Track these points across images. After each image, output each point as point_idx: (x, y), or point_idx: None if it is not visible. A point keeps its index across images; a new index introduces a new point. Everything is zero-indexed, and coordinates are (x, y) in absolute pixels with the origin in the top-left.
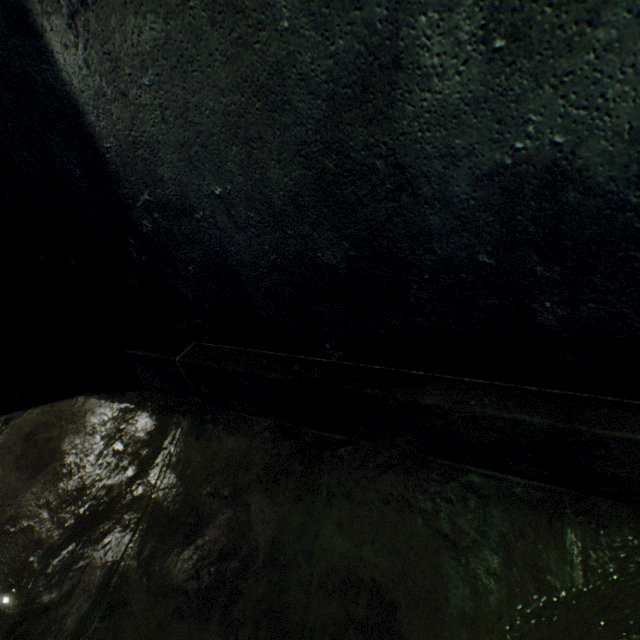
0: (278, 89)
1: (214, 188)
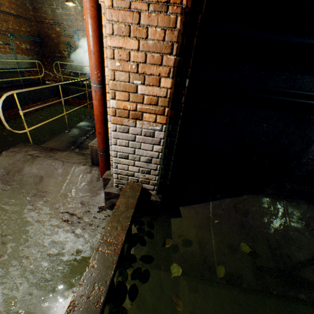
0: None
1: None
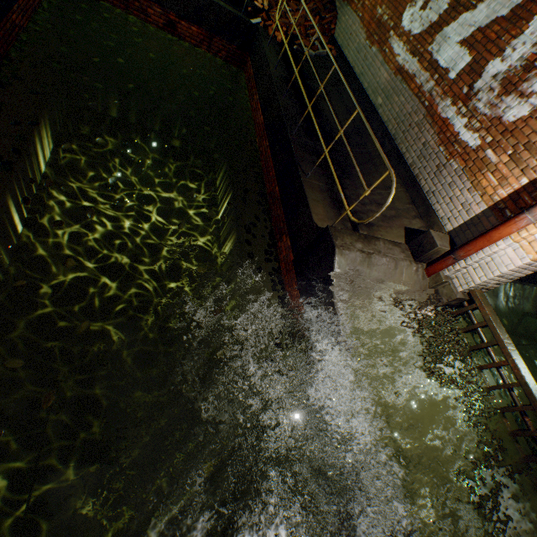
0: None
1: None
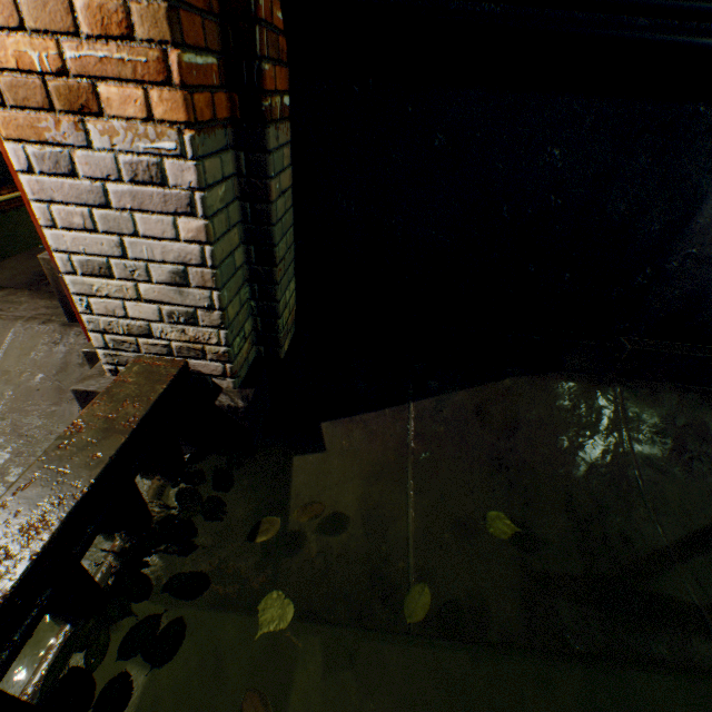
0: None
1: None
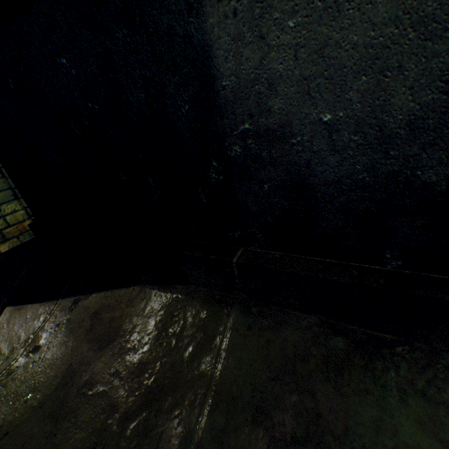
0: (444, 18)
1: (323, 115)
